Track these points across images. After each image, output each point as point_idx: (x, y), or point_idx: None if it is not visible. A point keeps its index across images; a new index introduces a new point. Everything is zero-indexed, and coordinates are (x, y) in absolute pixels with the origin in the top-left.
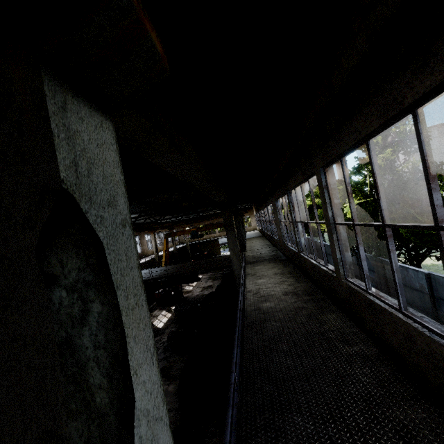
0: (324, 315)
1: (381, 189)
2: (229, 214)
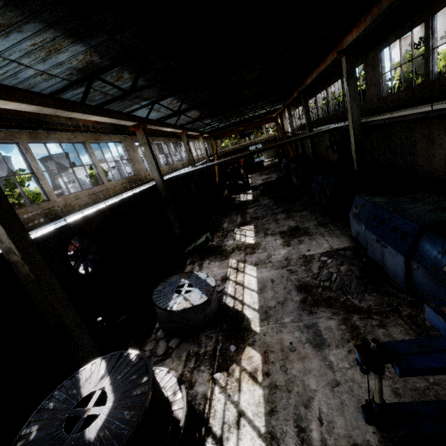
0: None
1: None
2: (352, 60)
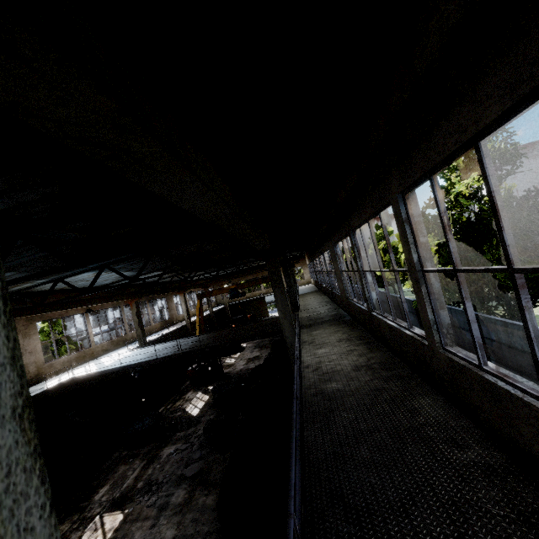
0: (414, 399)
1: (504, 214)
2: (275, 266)
